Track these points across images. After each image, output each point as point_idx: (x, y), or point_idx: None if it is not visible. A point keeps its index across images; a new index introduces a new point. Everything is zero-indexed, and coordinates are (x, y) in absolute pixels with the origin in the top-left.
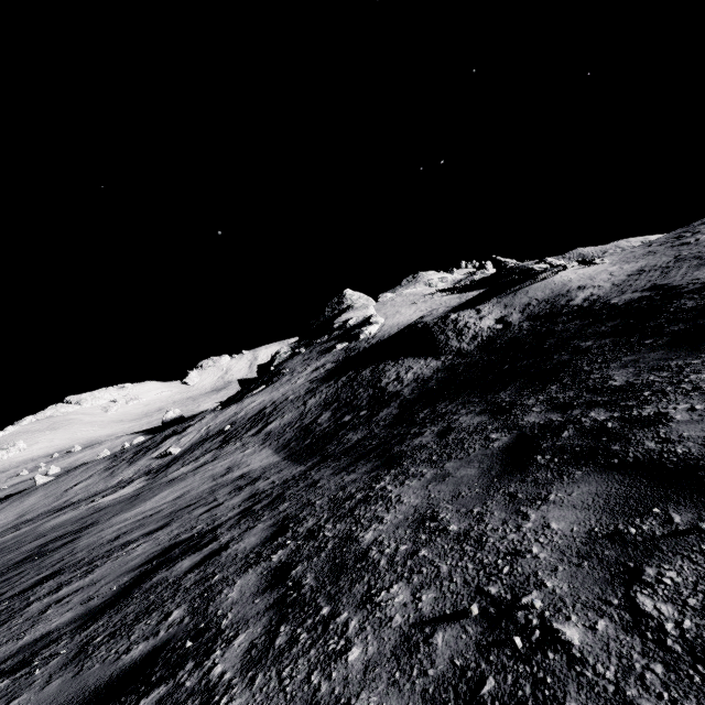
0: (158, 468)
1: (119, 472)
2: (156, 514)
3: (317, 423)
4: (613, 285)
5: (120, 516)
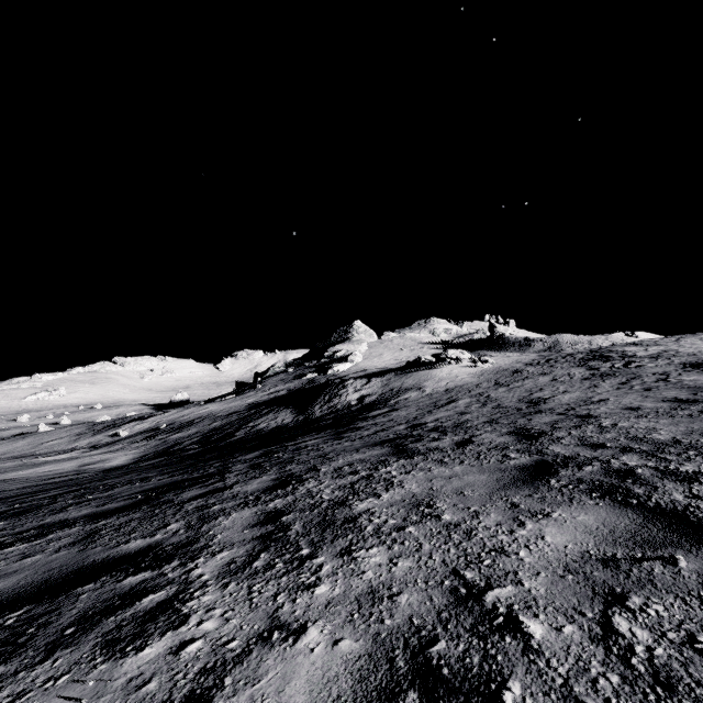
0: (102, 445)
1: (82, 439)
2: (11, 479)
3: (181, 444)
4: (425, 395)
5: (8, 474)
